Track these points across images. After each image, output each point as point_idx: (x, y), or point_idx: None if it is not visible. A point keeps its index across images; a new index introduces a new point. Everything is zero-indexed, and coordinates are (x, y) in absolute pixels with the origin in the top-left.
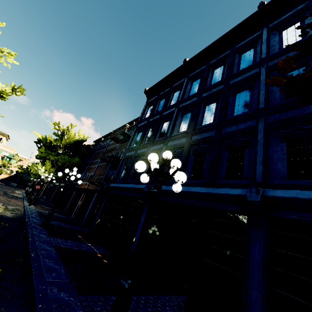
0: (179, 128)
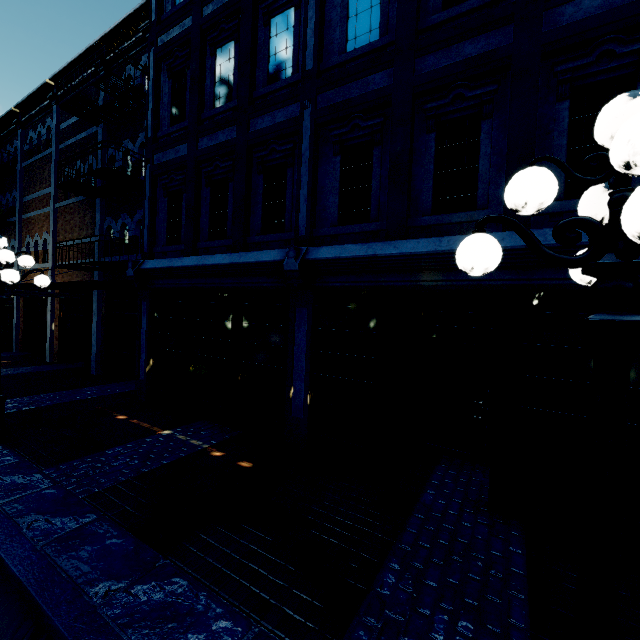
0: (346, 33)
